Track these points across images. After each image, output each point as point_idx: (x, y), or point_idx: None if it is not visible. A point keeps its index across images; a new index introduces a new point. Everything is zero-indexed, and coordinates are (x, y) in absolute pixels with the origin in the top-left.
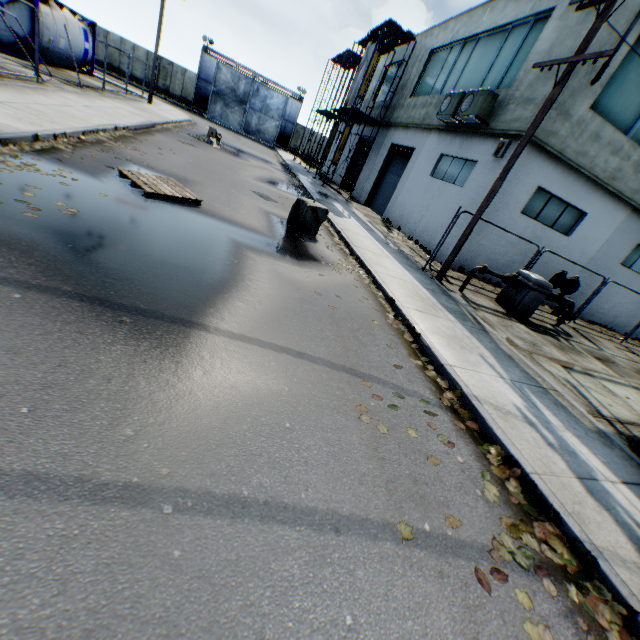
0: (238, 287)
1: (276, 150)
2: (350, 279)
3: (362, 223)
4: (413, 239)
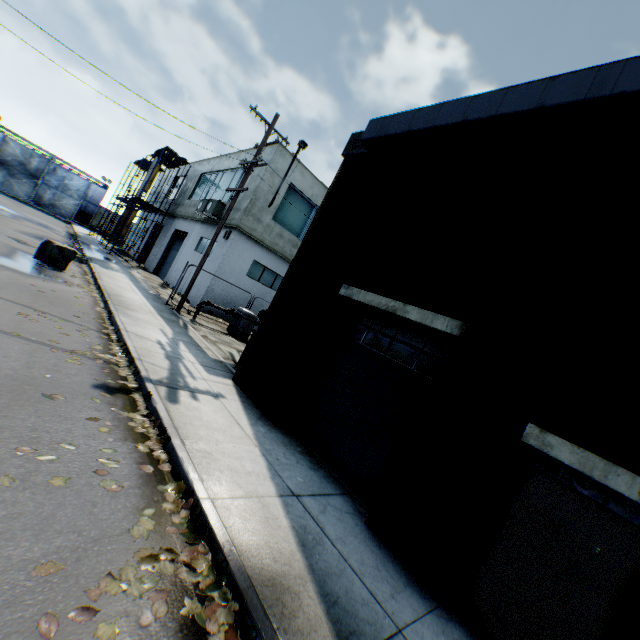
0: None
1: (72, 224)
2: (79, 291)
3: (132, 277)
4: (181, 294)
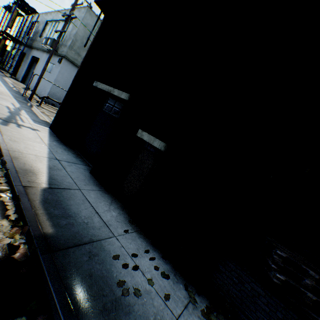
0: None
1: None
2: None
3: (3, 80)
4: (36, 94)
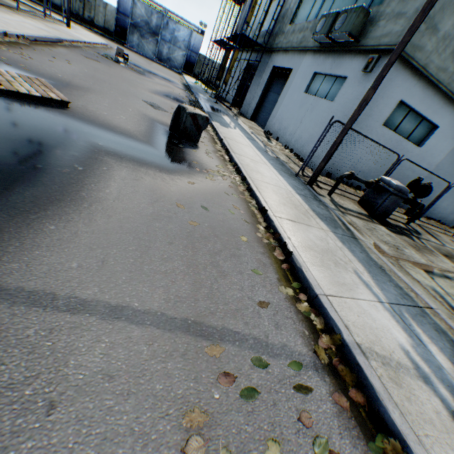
0: (62, 203)
1: (182, 75)
2: (224, 186)
3: (245, 133)
4: (289, 148)
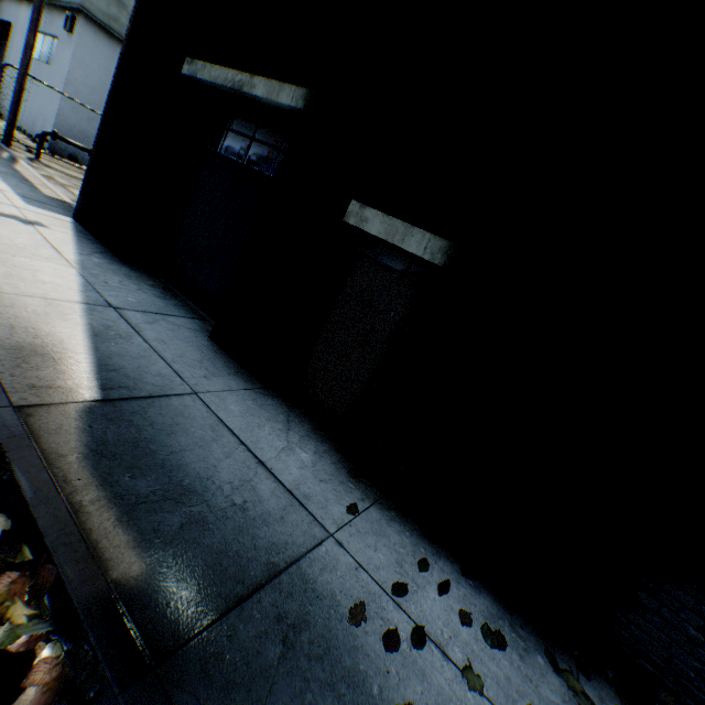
0: None
1: None
2: None
3: None
4: (23, 130)
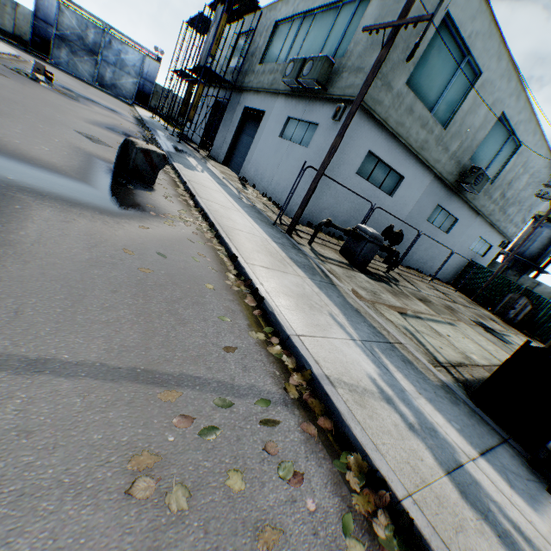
0: None
1: (134, 106)
2: (187, 233)
3: (216, 178)
4: (267, 196)
